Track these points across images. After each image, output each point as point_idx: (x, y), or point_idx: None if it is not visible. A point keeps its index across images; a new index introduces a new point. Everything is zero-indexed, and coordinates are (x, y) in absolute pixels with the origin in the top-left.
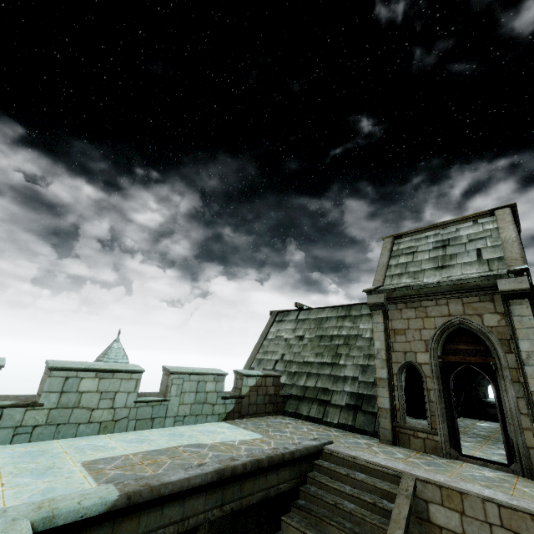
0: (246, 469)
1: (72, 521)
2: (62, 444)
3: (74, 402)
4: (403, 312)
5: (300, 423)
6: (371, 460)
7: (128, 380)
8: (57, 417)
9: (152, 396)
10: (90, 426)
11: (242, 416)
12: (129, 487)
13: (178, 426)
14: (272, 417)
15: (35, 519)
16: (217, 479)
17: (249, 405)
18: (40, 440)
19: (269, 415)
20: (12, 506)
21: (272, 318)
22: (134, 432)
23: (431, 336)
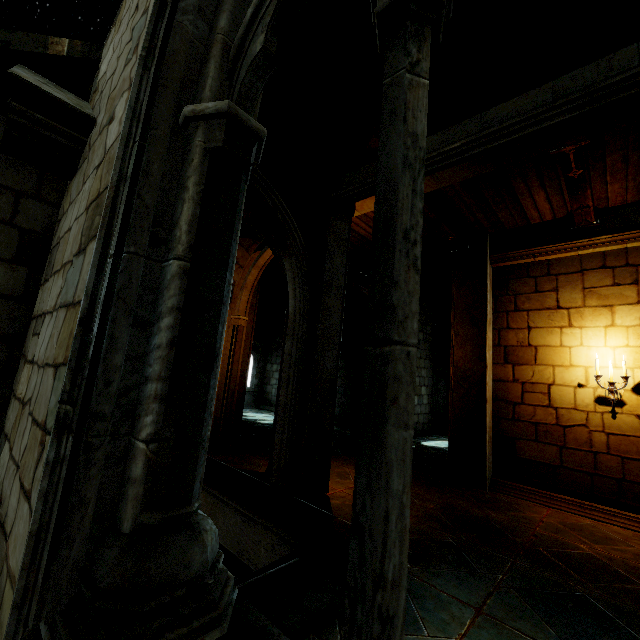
0: None
1: None
2: None
3: None
4: None
5: None
6: None
7: None
8: None
9: None
10: None
11: None
12: None
13: None
14: None
15: None
16: None
17: None
18: None
19: None
20: None
21: None
22: None
23: None
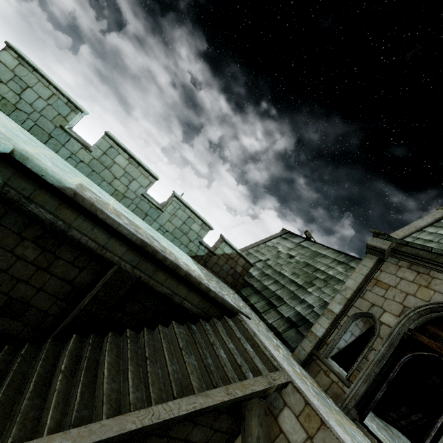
0: (165, 261)
1: (35, 172)
2: (87, 179)
3: (108, 165)
4: (401, 270)
5: (242, 302)
6: (266, 345)
7: (146, 177)
8: (95, 166)
9: (154, 201)
10: (109, 187)
11: (205, 266)
12: (82, 193)
13: (159, 233)
14: (226, 286)
15: (17, 150)
16: (139, 245)
17: (215, 264)
18: (80, 171)
19: (225, 283)
20: (17, 143)
21: (280, 233)
22: (131, 212)
23: (416, 306)
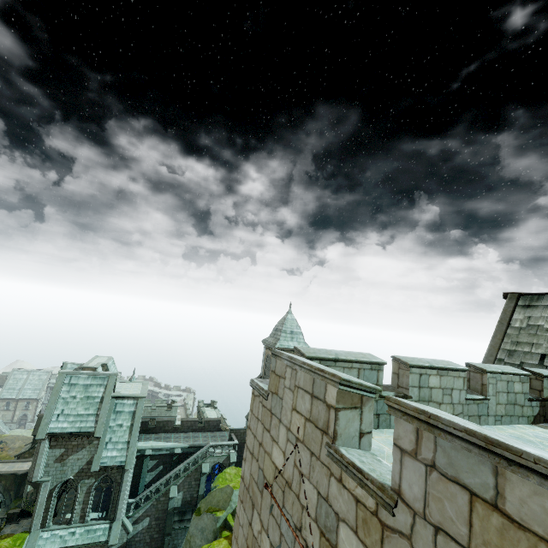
0: None
1: None
2: None
3: (427, 396)
4: None
5: None
6: None
7: (457, 377)
8: None
9: (471, 394)
10: None
11: (546, 421)
12: None
13: (499, 426)
14: None
15: None
16: None
17: None
18: None
19: None
20: None
21: (511, 302)
22: None
23: None
